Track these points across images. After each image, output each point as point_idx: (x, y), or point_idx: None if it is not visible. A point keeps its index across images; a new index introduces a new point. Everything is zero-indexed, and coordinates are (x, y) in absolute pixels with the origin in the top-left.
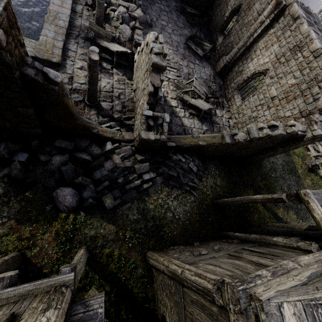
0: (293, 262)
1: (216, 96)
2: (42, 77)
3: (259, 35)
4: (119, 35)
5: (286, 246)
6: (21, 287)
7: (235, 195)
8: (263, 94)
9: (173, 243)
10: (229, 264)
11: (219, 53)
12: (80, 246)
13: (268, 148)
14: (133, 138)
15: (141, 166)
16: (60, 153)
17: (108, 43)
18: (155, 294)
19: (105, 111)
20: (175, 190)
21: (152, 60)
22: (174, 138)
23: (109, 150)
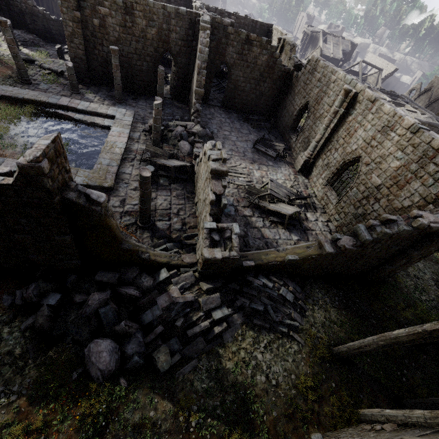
0: None
1: (302, 196)
2: (84, 199)
3: (337, 124)
4: (178, 151)
5: None
6: None
7: (368, 336)
8: (363, 185)
9: (274, 437)
10: None
11: (296, 150)
12: None
13: (395, 253)
14: (195, 260)
15: (209, 298)
16: (100, 290)
17: (166, 160)
18: None
19: (161, 231)
20: (264, 334)
21: (210, 167)
22: (251, 255)
23: (164, 279)
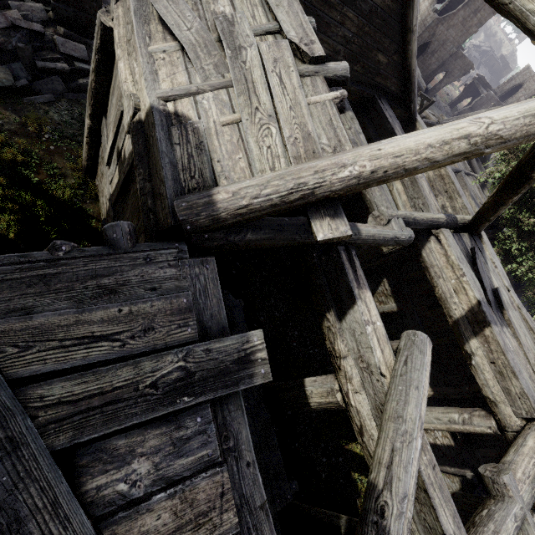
0: None
1: None
2: None
3: None
4: None
5: None
6: None
7: None
8: None
9: None
10: None
11: None
12: None
13: None
14: None
15: (68, 42)
16: None
17: None
18: (101, 210)
19: None
20: None
21: None
22: None
23: None
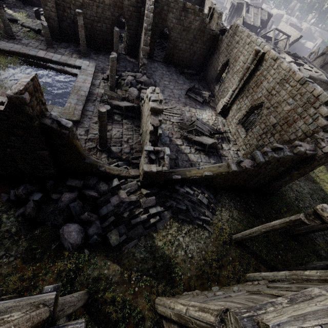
0: (319, 288)
1: (220, 132)
2: (56, 125)
3: (248, 77)
4: (129, 95)
5: (322, 280)
6: (1, 302)
7: None
8: (264, 124)
9: (187, 288)
10: (243, 298)
11: (218, 97)
12: (81, 289)
13: (282, 173)
14: (138, 173)
15: (147, 199)
16: (70, 191)
17: (119, 101)
18: None
19: (115, 154)
20: (186, 225)
21: (150, 106)
22: (179, 171)
23: (115, 186)
